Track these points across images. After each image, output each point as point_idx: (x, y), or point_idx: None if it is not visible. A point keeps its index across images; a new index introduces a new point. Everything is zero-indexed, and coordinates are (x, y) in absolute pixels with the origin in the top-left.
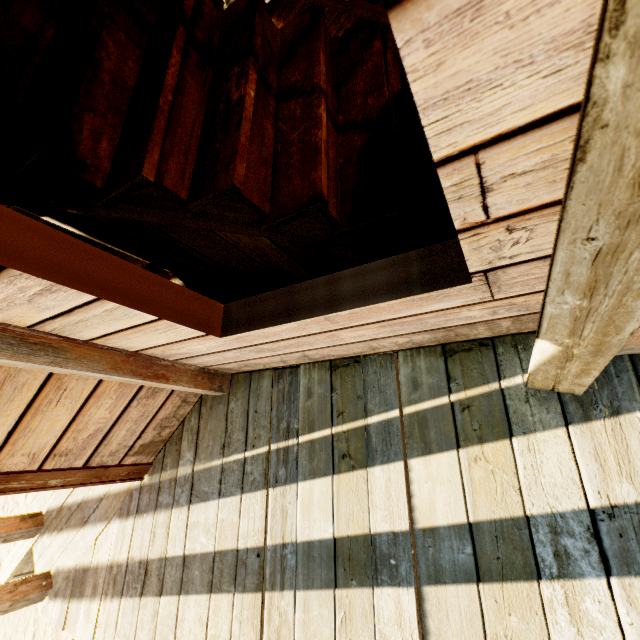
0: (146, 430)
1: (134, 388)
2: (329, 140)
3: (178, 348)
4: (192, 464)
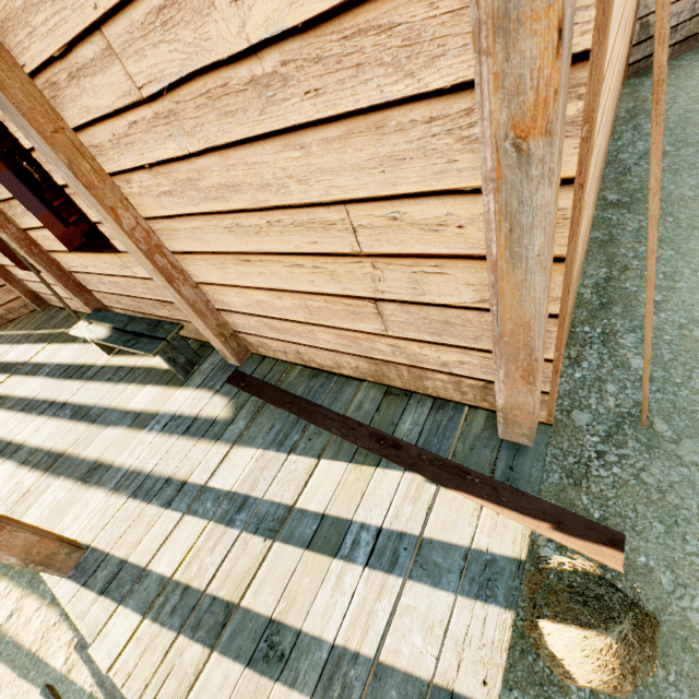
0: (1, 307)
1: (2, 283)
2: (78, 227)
3: (16, 271)
4: (7, 331)
